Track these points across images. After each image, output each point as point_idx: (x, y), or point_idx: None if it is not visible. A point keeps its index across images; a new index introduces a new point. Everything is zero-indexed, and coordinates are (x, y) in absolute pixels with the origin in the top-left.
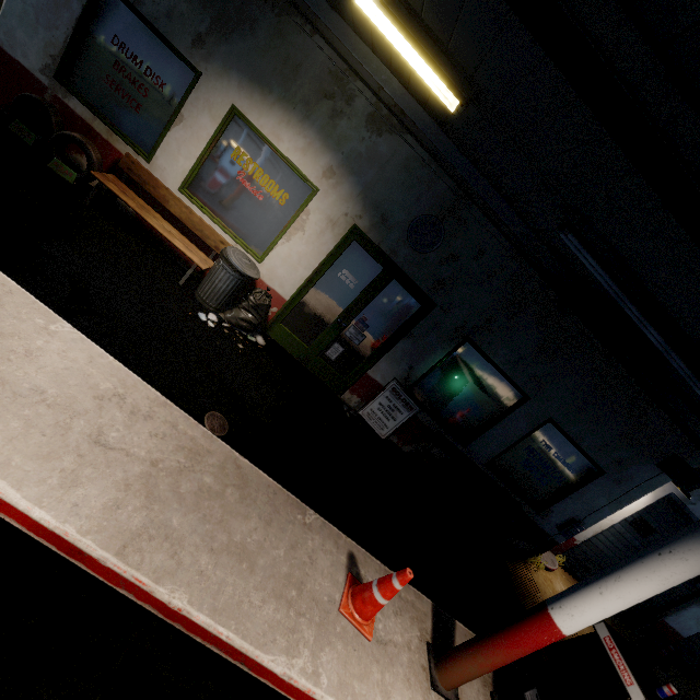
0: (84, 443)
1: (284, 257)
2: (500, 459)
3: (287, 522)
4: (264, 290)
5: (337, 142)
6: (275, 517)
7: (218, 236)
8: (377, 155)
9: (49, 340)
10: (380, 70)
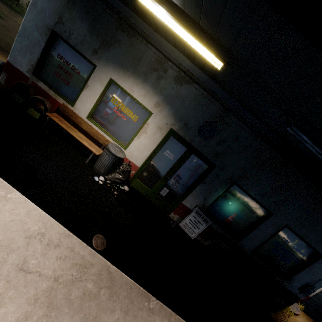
0: (13, 271)
1: (137, 146)
2: (259, 248)
3: (138, 309)
4: (127, 163)
5: (160, 90)
6: (130, 307)
7: (104, 138)
8: (180, 95)
9: (5, 204)
10: (179, 56)
